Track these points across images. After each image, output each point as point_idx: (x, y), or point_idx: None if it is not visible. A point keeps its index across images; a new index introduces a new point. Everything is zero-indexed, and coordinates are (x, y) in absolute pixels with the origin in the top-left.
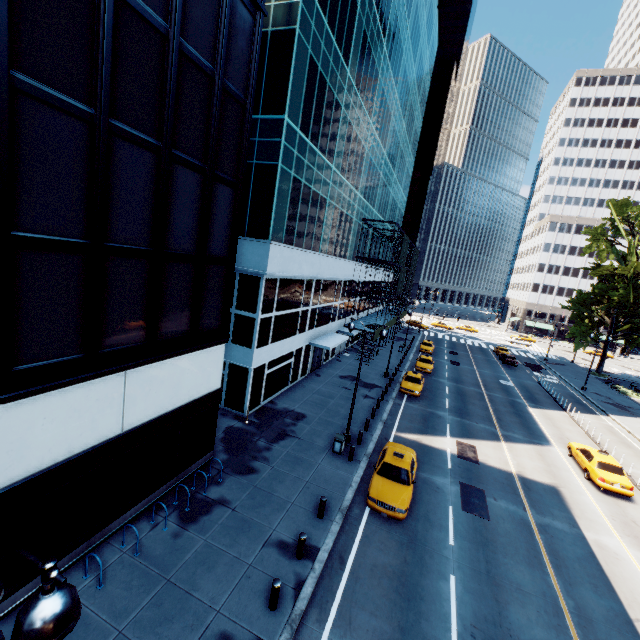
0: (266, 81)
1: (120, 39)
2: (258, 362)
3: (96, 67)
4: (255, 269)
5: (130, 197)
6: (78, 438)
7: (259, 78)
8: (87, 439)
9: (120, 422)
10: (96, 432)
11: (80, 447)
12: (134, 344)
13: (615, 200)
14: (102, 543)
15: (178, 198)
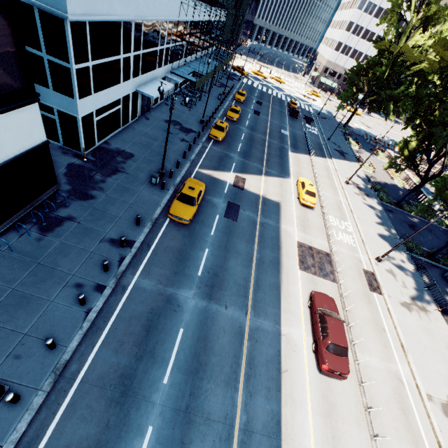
0: None
1: None
2: (84, 111)
3: None
4: (53, 8)
5: None
6: None
7: None
8: None
9: None
10: None
11: None
12: None
13: None
14: None
15: None
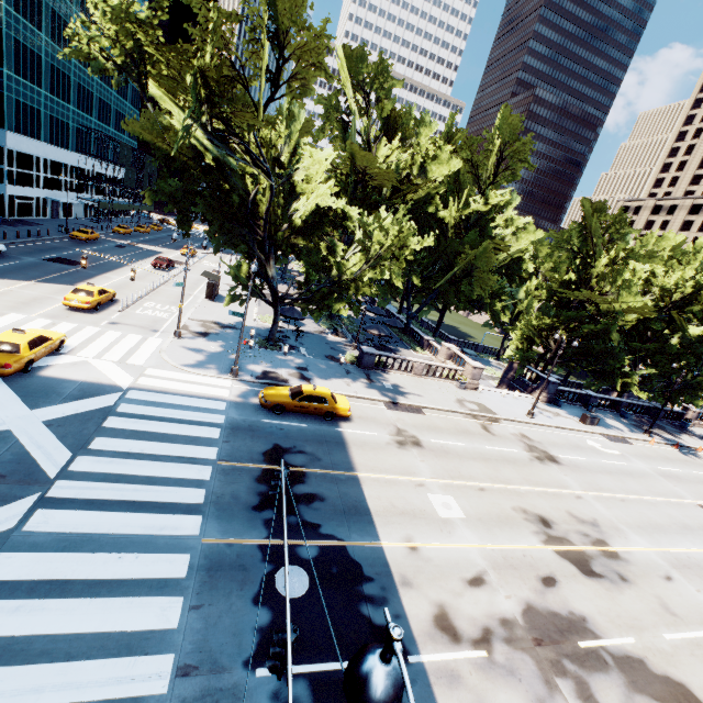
0: None
1: None
2: (10, 193)
3: None
4: None
5: None
6: None
7: None
8: None
9: None
10: None
11: None
12: None
13: None
14: None
15: None
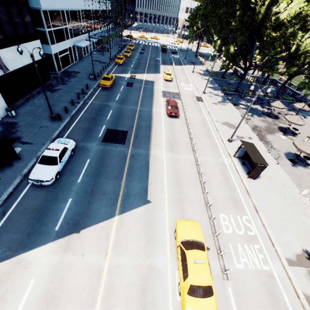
0: None
1: None
2: (54, 51)
3: None
4: (36, 6)
5: None
6: (15, 64)
7: None
8: (17, 65)
9: (22, 62)
10: (18, 64)
11: (17, 67)
12: (14, 37)
13: None
14: (33, 96)
15: None
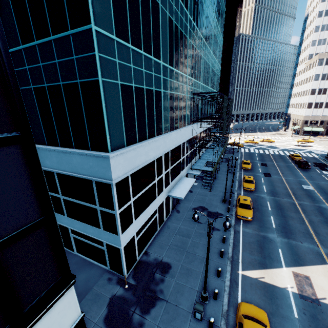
0: None
1: None
2: (127, 239)
3: None
4: (103, 179)
5: None
6: None
7: None
8: None
9: None
10: None
11: None
12: None
13: None
14: None
15: None
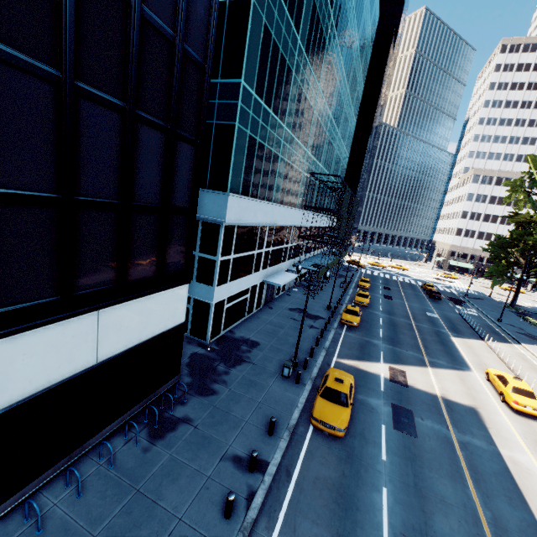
0: (225, 48)
1: (83, 4)
2: (218, 298)
3: (60, 31)
4: (215, 217)
5: (98, 154)
6: (56, 370)
7: (218, 45)
8: (65, 370)
9: (95, 354)
10: (73, 364)
11: (59, 377)
12: (106, 286)
13: (533, 155)
14: (82, 456)
15: (143, 155)
